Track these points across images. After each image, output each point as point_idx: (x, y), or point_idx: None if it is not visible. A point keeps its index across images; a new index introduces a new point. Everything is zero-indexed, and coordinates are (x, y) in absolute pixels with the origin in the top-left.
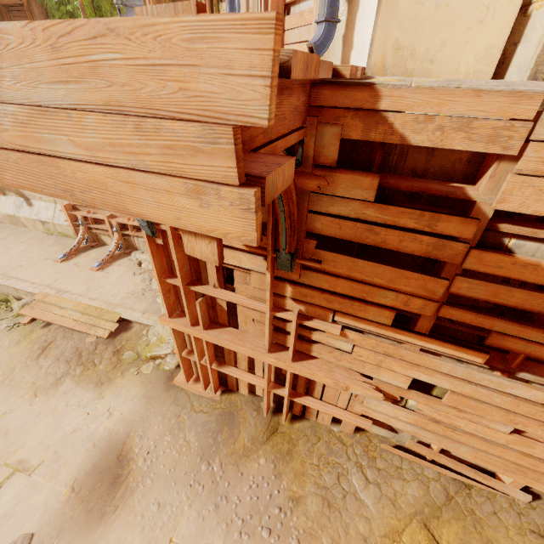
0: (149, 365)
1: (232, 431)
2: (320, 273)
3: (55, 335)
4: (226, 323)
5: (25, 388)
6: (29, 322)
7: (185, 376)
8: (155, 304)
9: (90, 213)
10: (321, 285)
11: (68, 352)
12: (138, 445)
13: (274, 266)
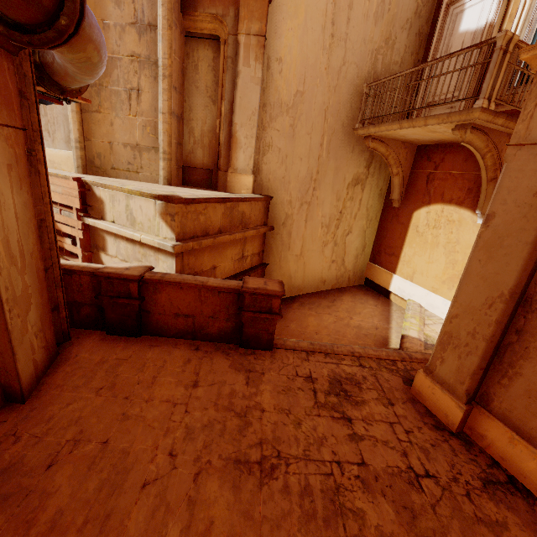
0: None
1: None
2: None
3: None
4: None
5: None
6: None
7: None
8: None
9: None
10: None
11: None
12: None
13: None
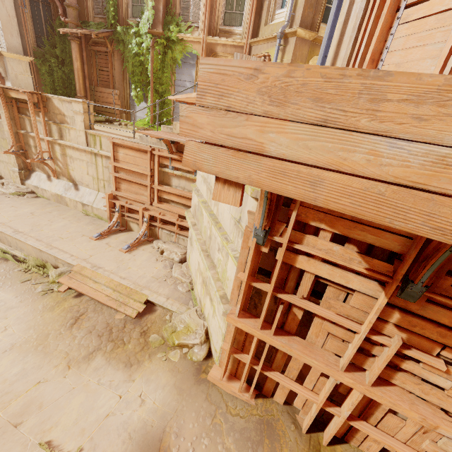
0: (176, 352)
1: (273, 445)
2: (444, 308)
3: (87, 306)
4: (293, 331)
5: (59, 357)
6: (65, 291)
7: (223, 373)
8: (176, 291)
9: (127, 204)
10: (440, 319)
11: (99, 326)
12: (177, 445)
13: (392, 293)
